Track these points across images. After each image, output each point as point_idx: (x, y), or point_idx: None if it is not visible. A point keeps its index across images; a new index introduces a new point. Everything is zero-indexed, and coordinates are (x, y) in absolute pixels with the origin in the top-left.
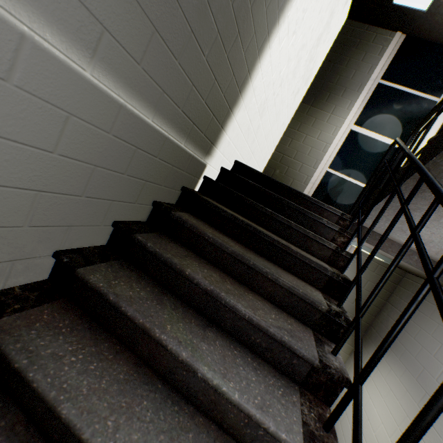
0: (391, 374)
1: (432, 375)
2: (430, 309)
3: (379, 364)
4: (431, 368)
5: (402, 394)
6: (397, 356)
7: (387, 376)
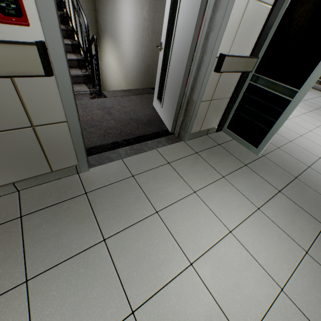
0: (109, 43)
1: (114, 32)
2: (106, 4)
3: (106, 44)
4: (113, 30)
5: (112, 47)
6: (107, 35)
7: (108, 46)
